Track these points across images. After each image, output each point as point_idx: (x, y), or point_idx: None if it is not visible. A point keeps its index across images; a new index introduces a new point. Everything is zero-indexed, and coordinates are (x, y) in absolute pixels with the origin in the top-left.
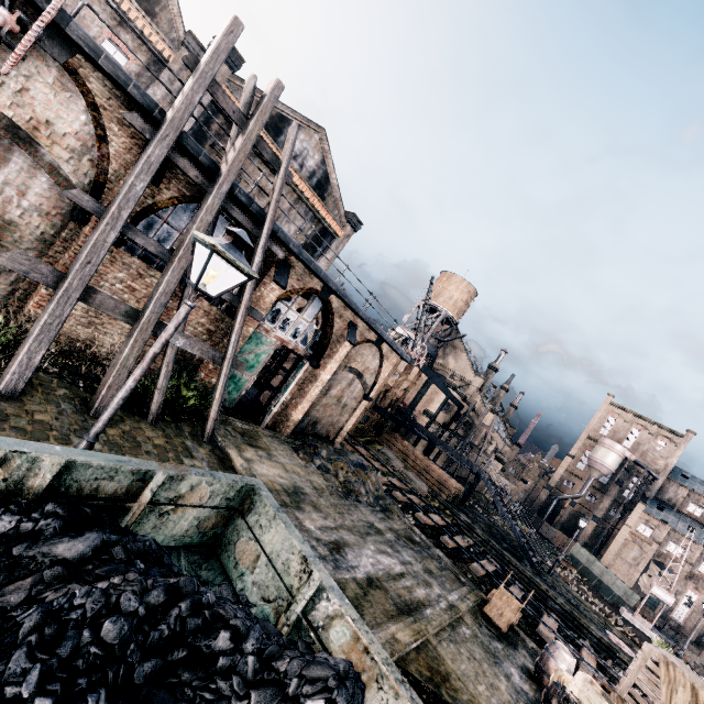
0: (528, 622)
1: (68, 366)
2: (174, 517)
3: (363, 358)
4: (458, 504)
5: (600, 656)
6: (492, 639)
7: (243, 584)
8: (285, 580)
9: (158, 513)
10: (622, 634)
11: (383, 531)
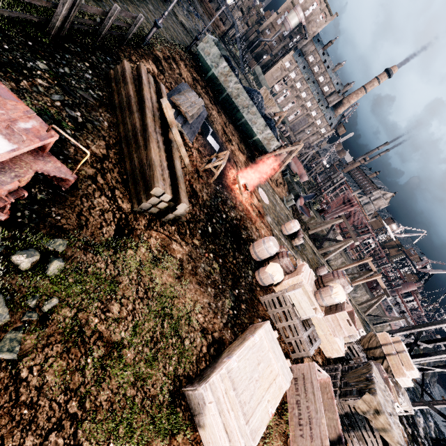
0: None
1: None
2: None
3: None
4: (221, 38)
5: None
6: None
7: None
8: None
9: None
10: None
11: None
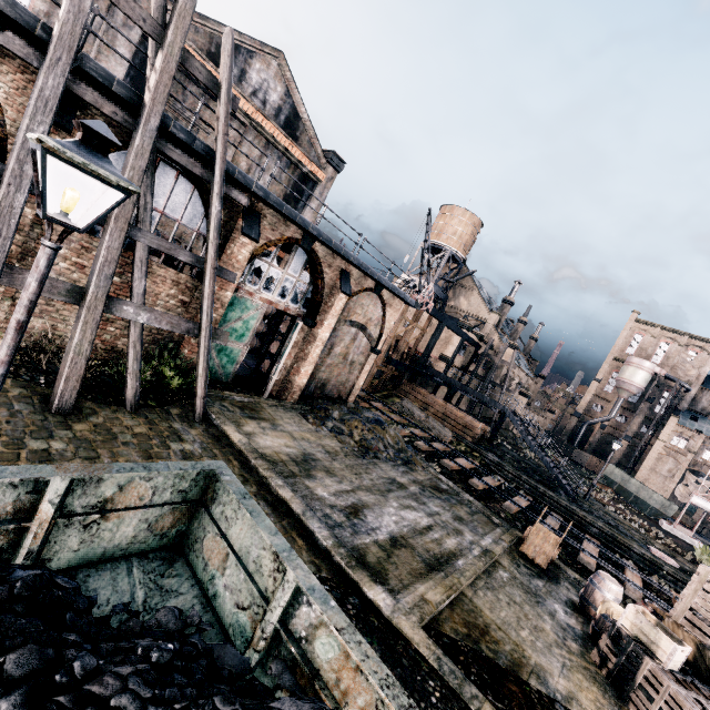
0: (568, 551)
1: (26, 363)
2: (108, 525)
3: (363, 309)
4: (485, 444)
5: (644, 572)
6: (532, 578)
7: (215, 589)
8: (258, 582)
9: (81, 525)
10: (663, 546)
11: (406, 485)
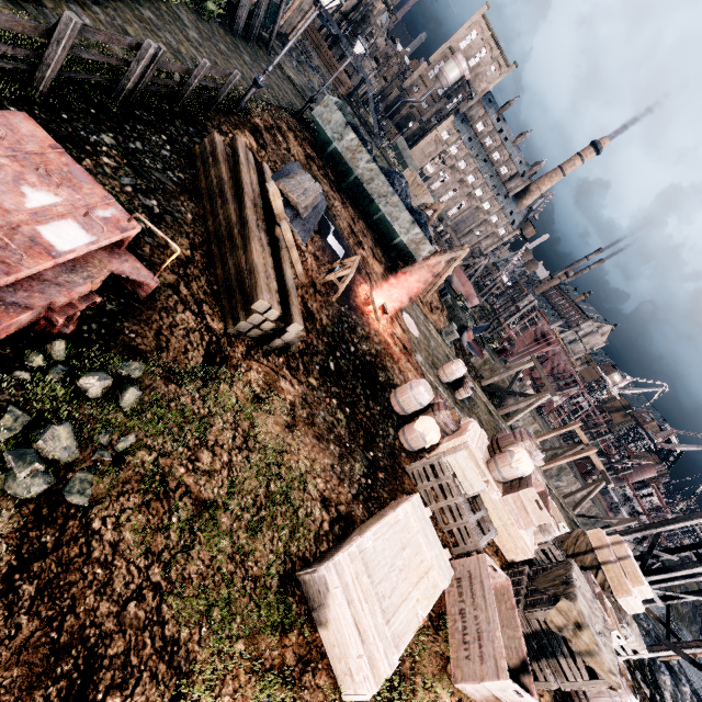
0: None
1: None
2: None
3: None
4: (346, 98)
5: None
6: None
7: None
8: None
9: None
10: None
11: None
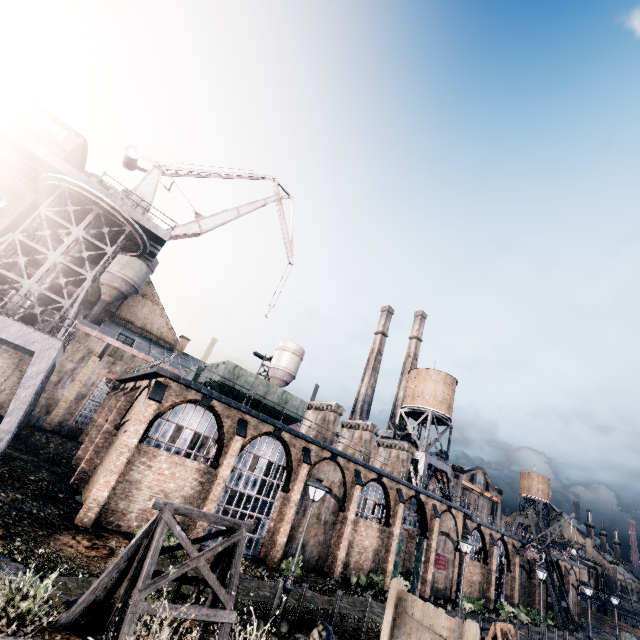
0: None
1: None
2: None
3: (571, 576)
4: None
5: None
6: None
7: None
8: None
9: None
10: None
11: None
